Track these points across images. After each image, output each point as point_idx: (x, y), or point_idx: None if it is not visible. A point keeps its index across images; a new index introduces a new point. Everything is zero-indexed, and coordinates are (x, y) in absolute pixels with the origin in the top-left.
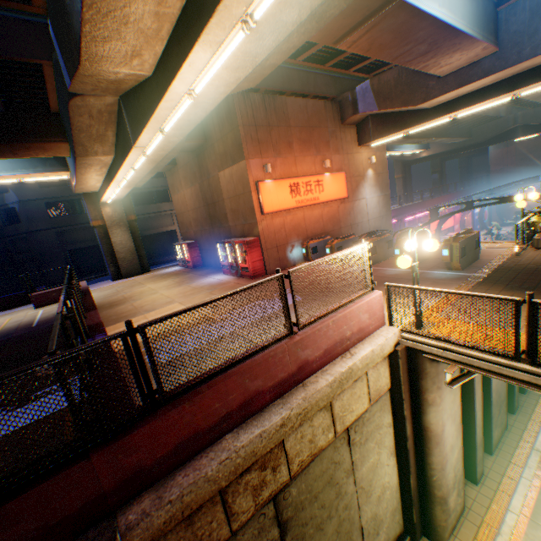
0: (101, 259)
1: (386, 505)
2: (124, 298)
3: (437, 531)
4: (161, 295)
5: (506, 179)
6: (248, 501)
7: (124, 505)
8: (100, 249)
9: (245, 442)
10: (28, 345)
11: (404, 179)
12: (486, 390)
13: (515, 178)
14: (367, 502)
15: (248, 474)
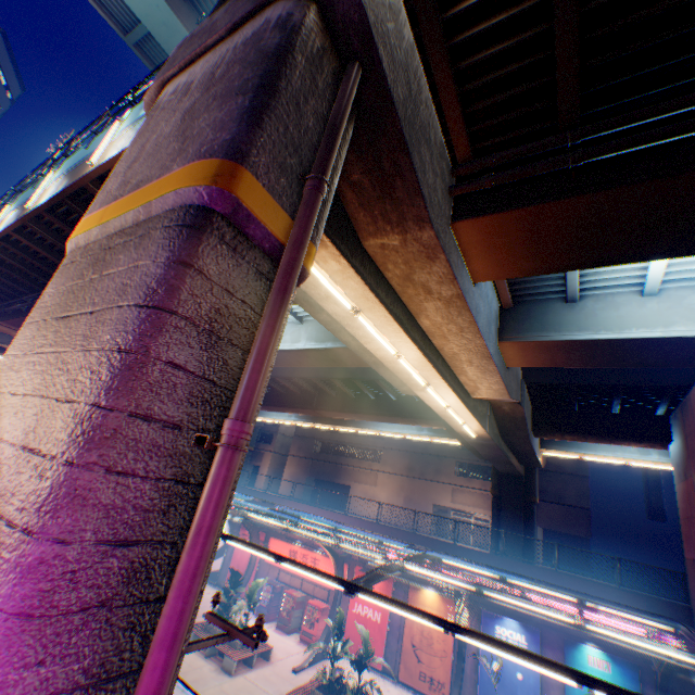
0: None
1: None
2: None
3: None
4: None
5: None
6: None
7: None
8: None
9: None
10: None
11: (499, 500)
12: None
13: None
14: None
15: None
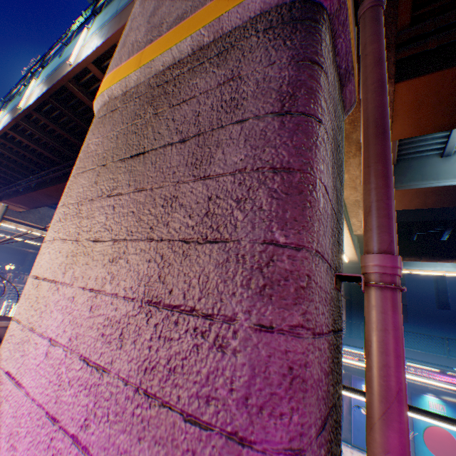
0: None
1: None
2: None
3: None
4: None
5: None
6: None
7: None
8: None
9: None
10: None
11: (350, 303)
12: None
13: None
14: None
15: None
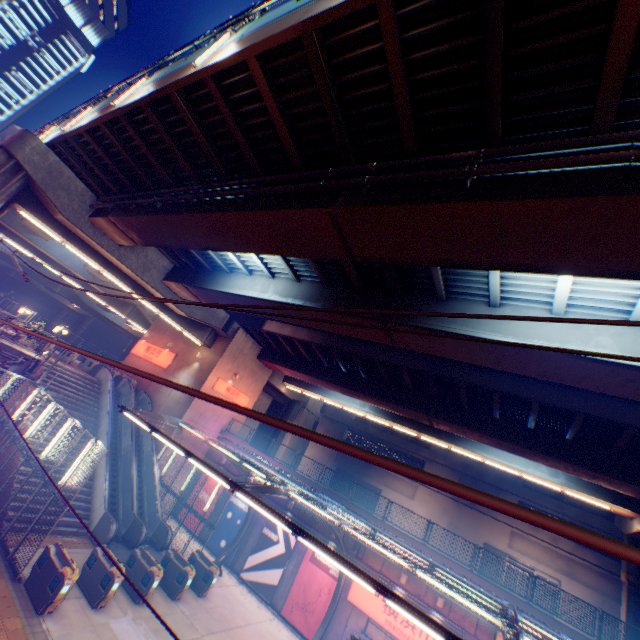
0: None
1: None
2: None
3: None
4: None
5: None
6: None
7: None
8: None
9: None
10: None
11: (639, 592)
12: None
13: None
14: None
15: None
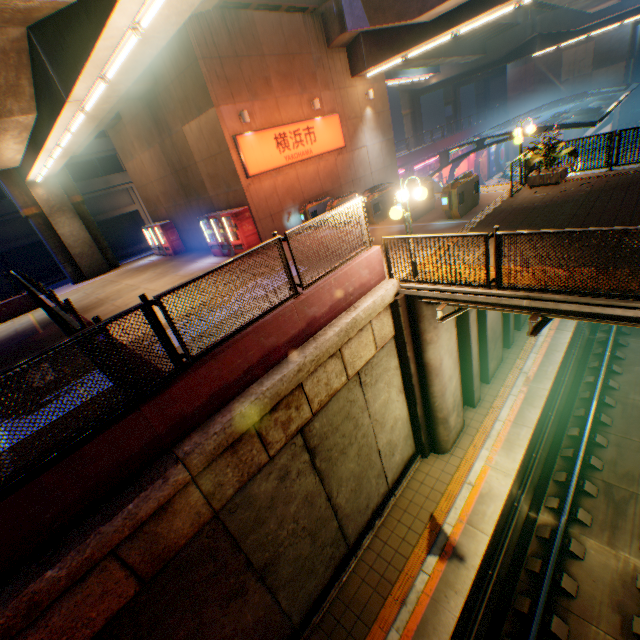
0: (45, 260)
1: (399, 433)
2: (100, 300)
3: (441, 445)
4: (145, 290)
5: (524, 108)
6: (280, 434)
7: (178, 444)
8: (40, 248)
9: (269, 386)
10: (2, 365)
11: (413, 116)
12: (483, 330)
13: (533, 106)
14: (382, 432)
15: (276, 413)
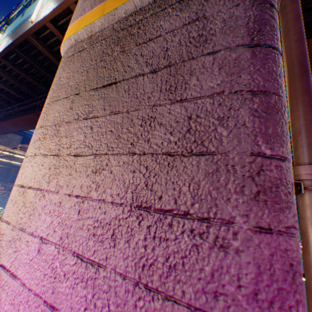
0: None
1: None
2: None
3: None
4: None
5: None
6: None
7: None
8: None
9: None
10: None
11: None
12: None
13: None
14: None
15: None
